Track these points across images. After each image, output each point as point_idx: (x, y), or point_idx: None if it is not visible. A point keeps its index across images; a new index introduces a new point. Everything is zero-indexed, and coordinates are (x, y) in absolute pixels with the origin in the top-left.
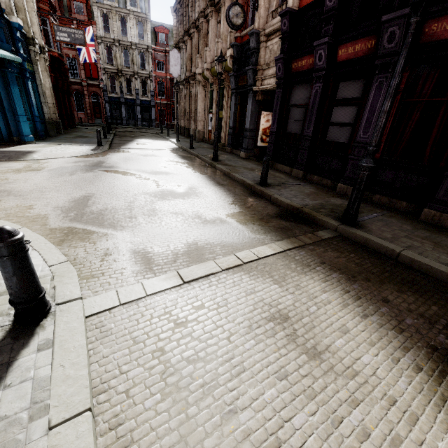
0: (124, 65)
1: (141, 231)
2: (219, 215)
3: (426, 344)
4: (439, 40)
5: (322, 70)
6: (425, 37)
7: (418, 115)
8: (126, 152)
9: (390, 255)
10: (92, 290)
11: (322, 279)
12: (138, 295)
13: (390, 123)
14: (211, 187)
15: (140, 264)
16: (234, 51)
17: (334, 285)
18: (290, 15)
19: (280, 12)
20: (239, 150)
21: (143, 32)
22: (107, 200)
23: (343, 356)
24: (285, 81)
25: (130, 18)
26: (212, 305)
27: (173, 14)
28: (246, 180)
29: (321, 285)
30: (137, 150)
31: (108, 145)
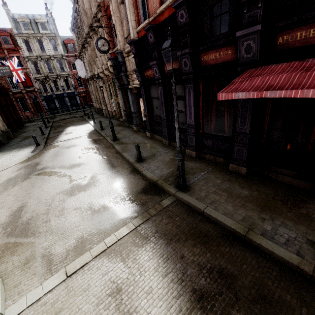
0: (49, 72)
1: (51, 234)
2: (104, 203)
3: (191, 289)
4: (210, 65)
5: (159, 79)
6: (203, 63)
7: (215, 105)
8: (56, 147)
9: (200, 212)
10: (12, 299)
11: (151, 248)
12: (38, 297)
13: (202, 112)
14: (106, 172)
15: (44, 267)
16: (111, 62)
17: (157, 252)
18: (134, 44)
19: (127, 42)
20: (133, 124)
21: (56, 46)
22: (34, 207)
23: (142, 313)
24: (144, 83)
25: (44, 39)
26: (80, 292)
27: (72, 32)
28: (129, 159)
29: (149, 254)
30: (64, 142)
31: (43, 144)
